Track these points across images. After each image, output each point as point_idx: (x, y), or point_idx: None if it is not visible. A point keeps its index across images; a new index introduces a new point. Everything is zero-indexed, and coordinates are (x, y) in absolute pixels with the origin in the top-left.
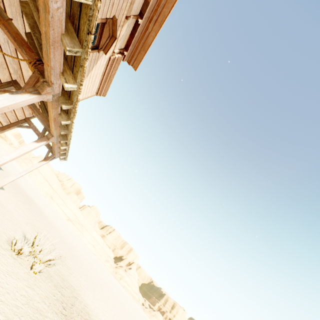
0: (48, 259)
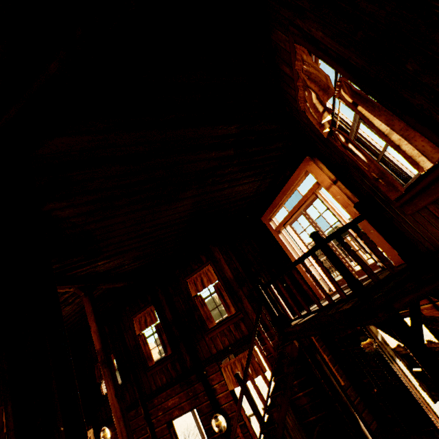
0: (189, 437)
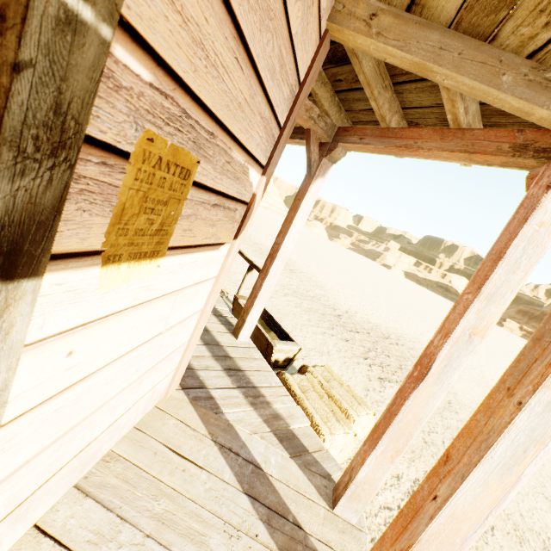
0: None
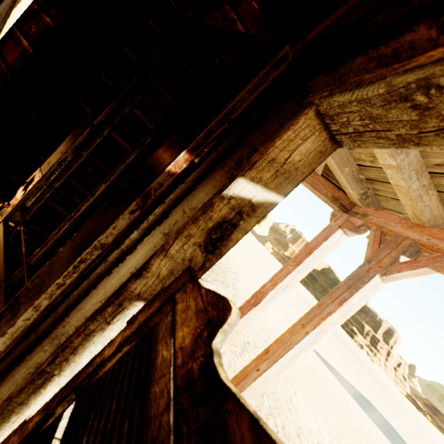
0: None
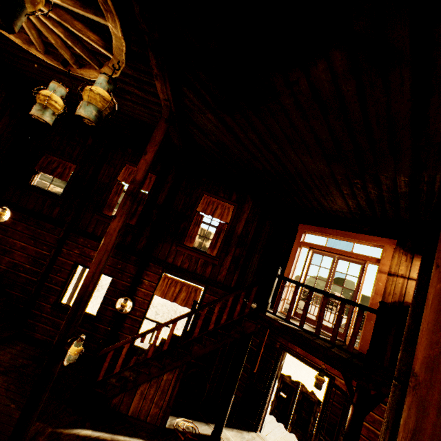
0: None
